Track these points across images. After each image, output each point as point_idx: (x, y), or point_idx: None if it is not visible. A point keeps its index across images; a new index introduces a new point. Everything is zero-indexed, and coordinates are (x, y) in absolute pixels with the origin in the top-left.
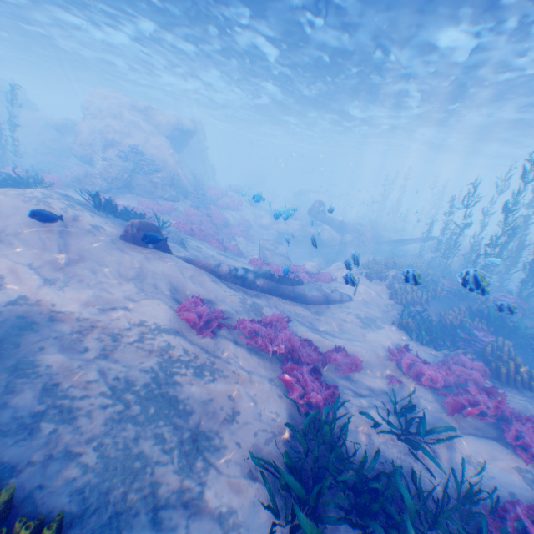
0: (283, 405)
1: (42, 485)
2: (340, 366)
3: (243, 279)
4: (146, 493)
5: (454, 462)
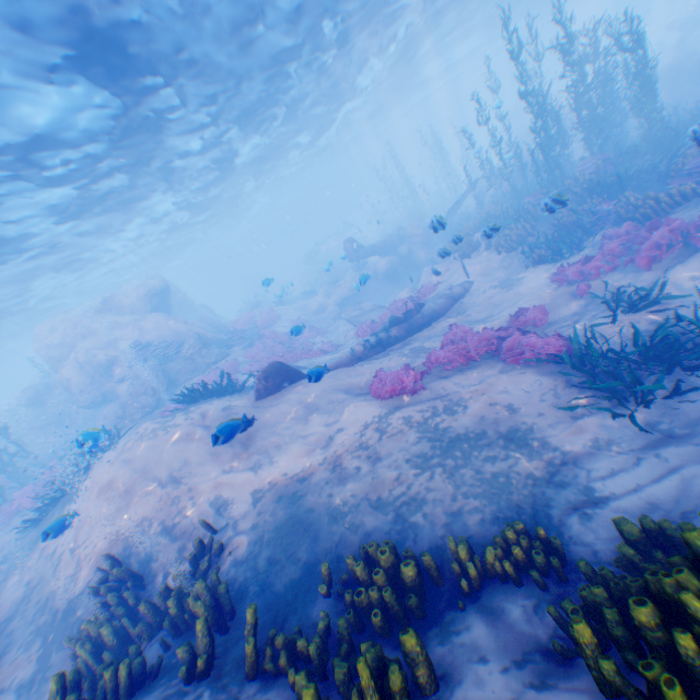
0: (533, 374)
1: (464, 535)
2: (534, 321)
3: (379, 343)
4: (530, 482)
5: (687, 290)
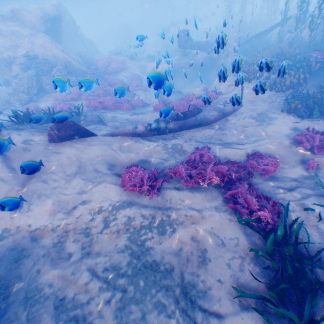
0: (236, 227)
1: None
2: (263, 171)
3: (157, 129)
4: None
5: None
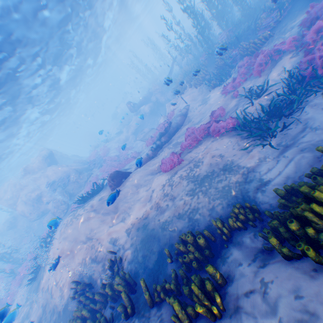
0: (226, 138)
1: (218, 216)
2: (220, 114)
3: (158, 146)
4: (238, 185)
5: (278, 81)
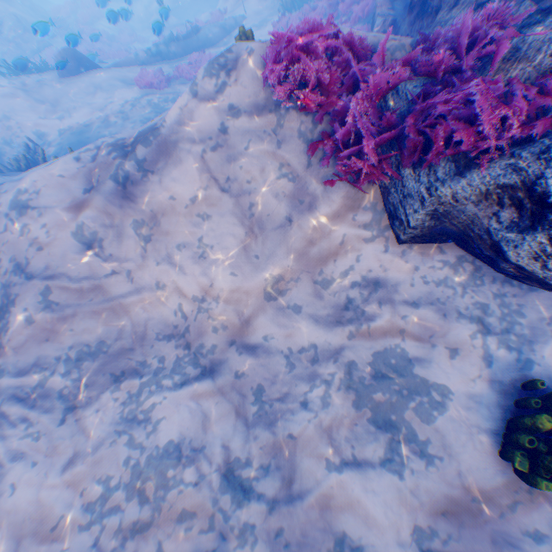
0: None
1: None
2: None
3: (160, 56)
4: None
5: None
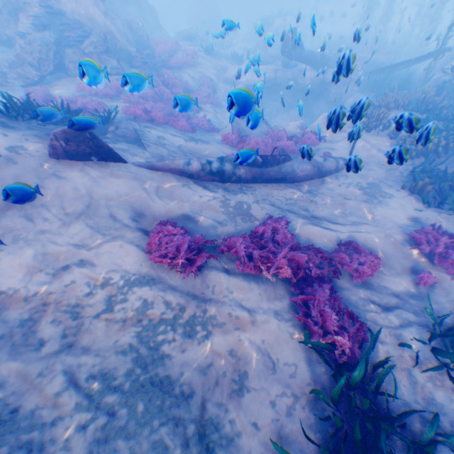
0: (298, 348)
1: None
2: (356, 272)
3: (219, 173)
4: None
5: None
